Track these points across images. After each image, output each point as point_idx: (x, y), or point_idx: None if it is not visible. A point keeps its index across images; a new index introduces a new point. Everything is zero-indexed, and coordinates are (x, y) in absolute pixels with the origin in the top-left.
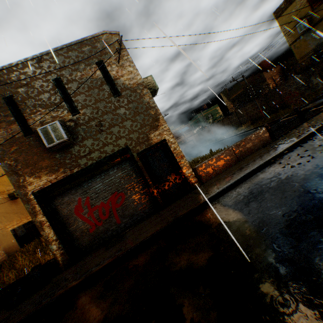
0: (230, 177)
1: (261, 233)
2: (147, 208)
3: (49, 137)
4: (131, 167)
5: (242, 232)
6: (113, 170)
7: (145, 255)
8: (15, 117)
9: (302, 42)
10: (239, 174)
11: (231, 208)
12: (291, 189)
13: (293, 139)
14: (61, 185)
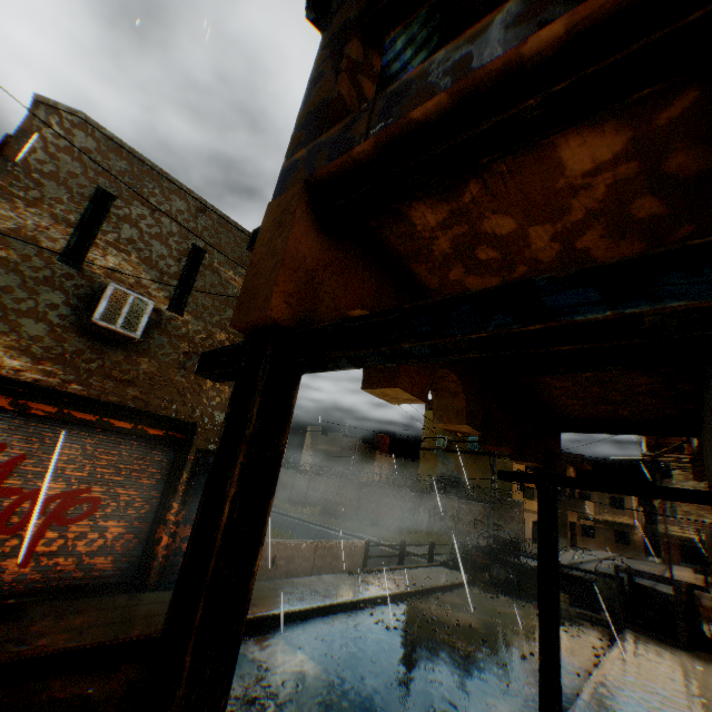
0: (300, 595)
1: (354, 703)
2: (112, 568)
3: (116, 310)
4: (165, 462)
5: (327, 694)
6: (131, 442)
7: (107, 678)
8: (81, 222)
9: (434, 457)
10: (317, 599)
11: (303, 651)
12: (389, 658)
13: (392, 587)
14: (6, 390)
